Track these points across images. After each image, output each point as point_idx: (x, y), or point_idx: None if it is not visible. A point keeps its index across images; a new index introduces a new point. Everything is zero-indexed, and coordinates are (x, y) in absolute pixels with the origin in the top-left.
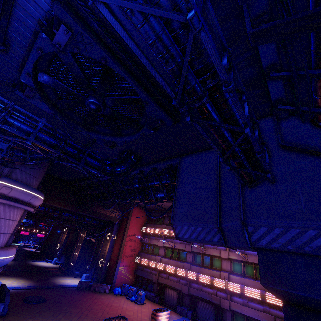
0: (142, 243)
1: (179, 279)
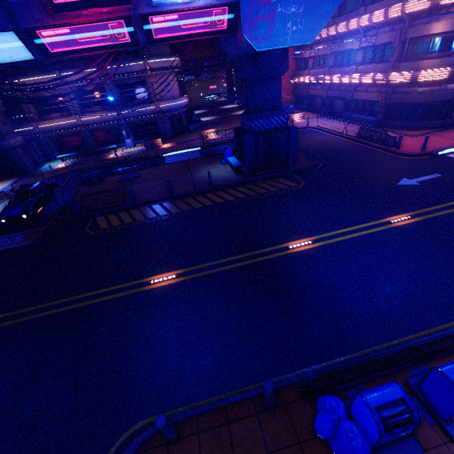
0: (295, 61)
1: (323, 86)
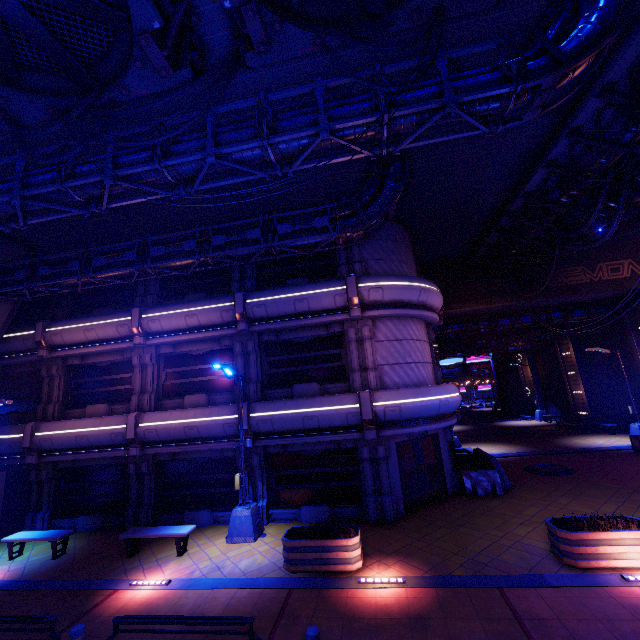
0: None
1: None
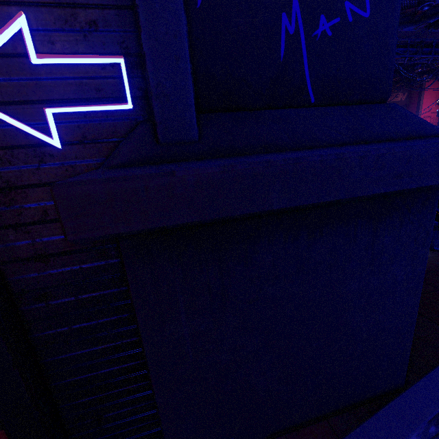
0: (438, 117)
1: None
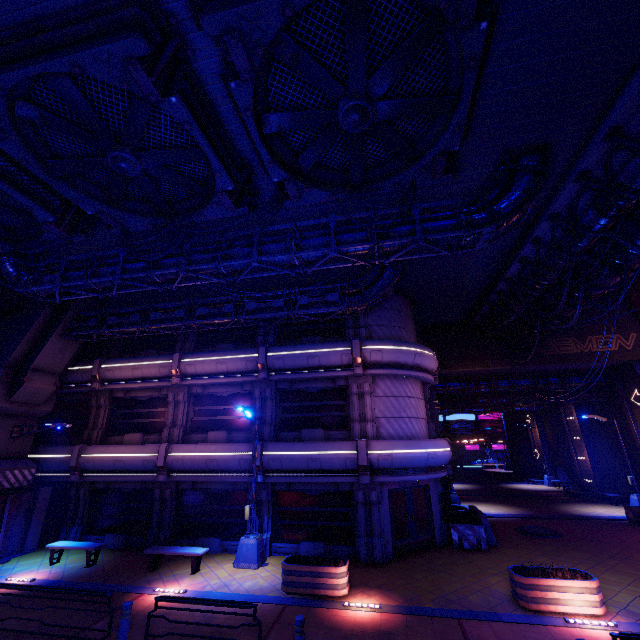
0: None
1: None
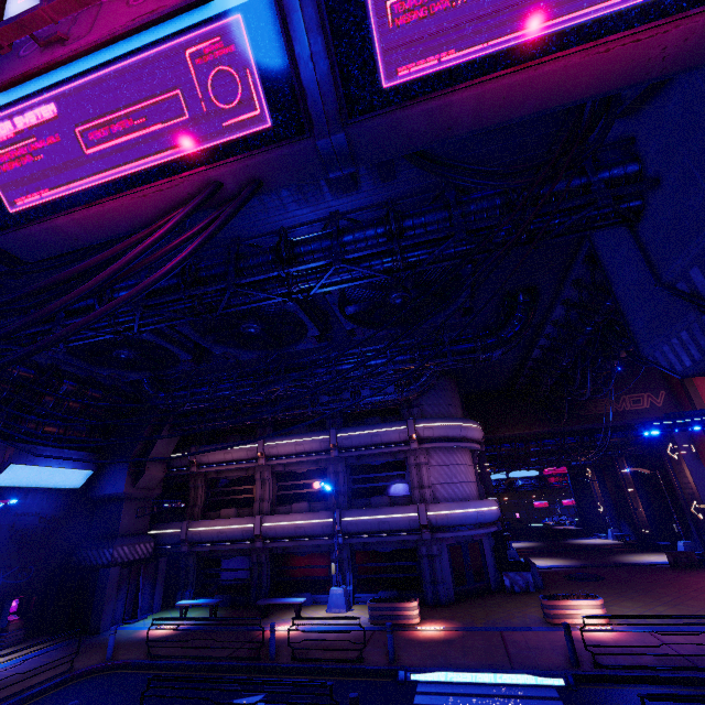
0: None
1: None
